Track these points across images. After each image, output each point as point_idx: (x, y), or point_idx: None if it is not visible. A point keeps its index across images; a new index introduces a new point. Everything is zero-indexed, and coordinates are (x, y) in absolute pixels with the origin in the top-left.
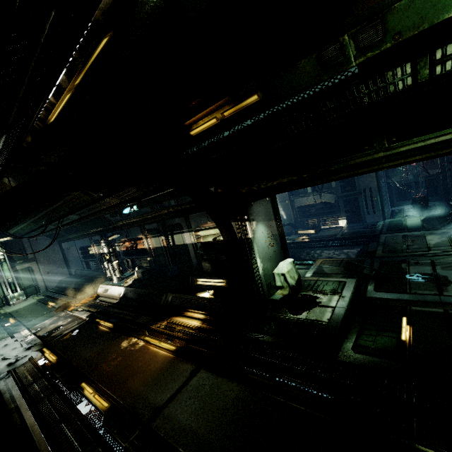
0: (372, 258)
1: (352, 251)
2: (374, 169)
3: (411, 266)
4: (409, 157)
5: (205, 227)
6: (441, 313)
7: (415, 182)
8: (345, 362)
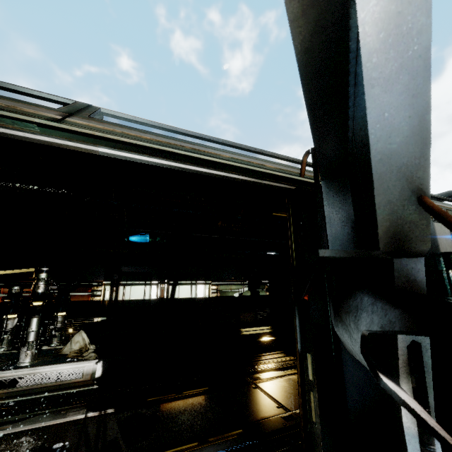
0: None
1: None
2: None
3: None
4: None
5: (220, 282)
6: None
7: None
8: None
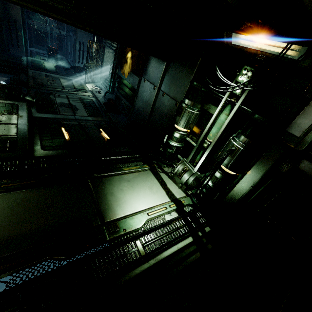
0: (27, 87)
1: (2, 78)
2: (65, 21)
3: (56, 98)
4: (88, 26)
5: None
6: (78, 124)
7: (51, 34)
8: (42, 157)
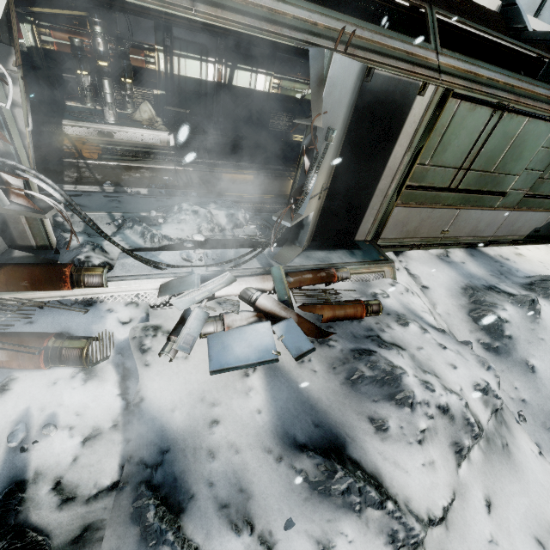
0: None
1: None
2: None
3: None
4: None
5: (284, 76)
6: None
7: None
8: None
